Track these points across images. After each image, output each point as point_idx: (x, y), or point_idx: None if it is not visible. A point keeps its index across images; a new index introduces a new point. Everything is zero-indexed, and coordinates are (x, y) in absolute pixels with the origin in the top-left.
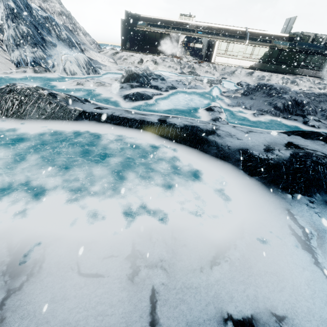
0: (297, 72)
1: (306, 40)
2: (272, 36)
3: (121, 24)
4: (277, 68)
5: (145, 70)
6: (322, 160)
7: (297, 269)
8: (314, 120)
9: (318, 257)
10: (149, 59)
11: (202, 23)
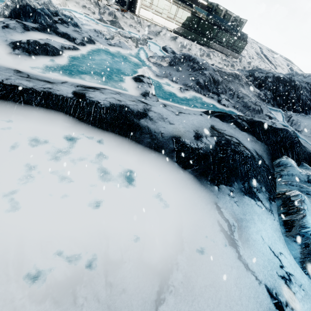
0: (211, 45)
1: (220, 14)
2: None
3: None
4: (196, 37)
5: (46, 4)
6: (237, 148)
7: (227, 270)
8: (225, 100)
9: (240, 250)
10: None
11: None
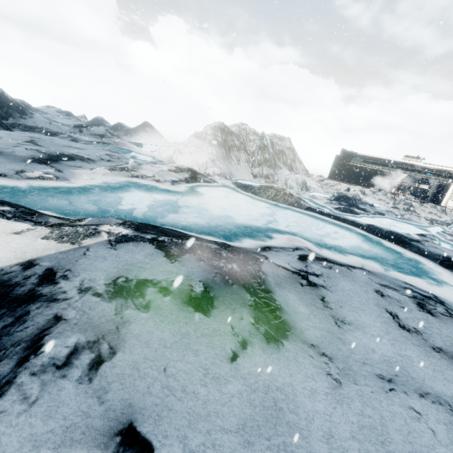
0: None
1: None
2: None
3: (335, 158)
4: None
5: (355, 195)
6: None
7: None
8: None
9: None
10: (357, 189)
11: (433, 166)
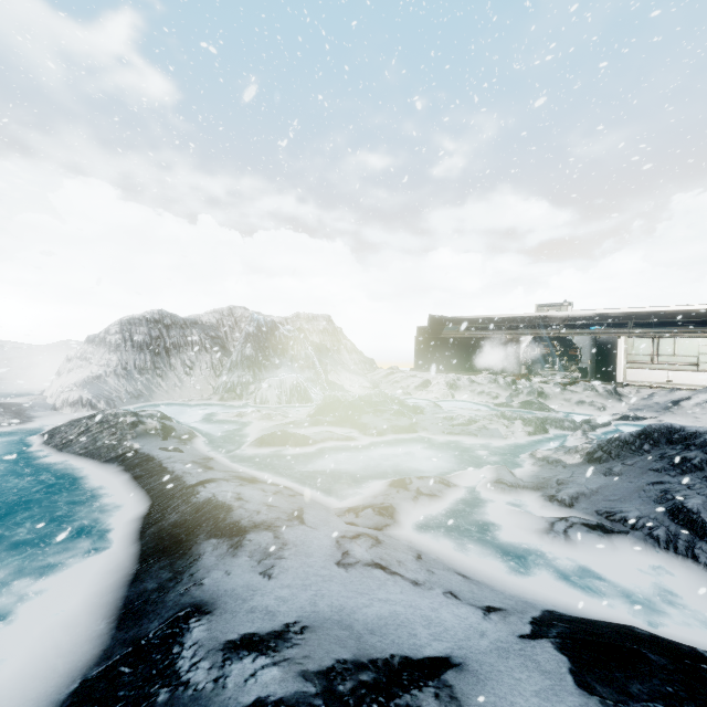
0: None
1: None
2: None
3: (418, 333)
4: None
5: (367, 396)
6: None
7: None
8: None
9: None
10: (442, 380)
11: (582, 312)
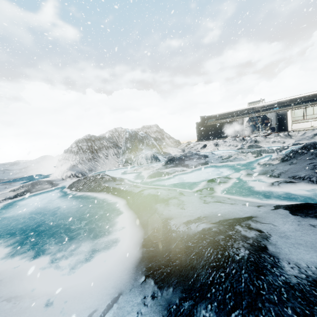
0: None
1: None
2: None
3: (196, 125)
4: None
5: (185, 154)
6: (228, 242)
7: None
8: None
9: None
10: (212, 143)
11: (270, 102)
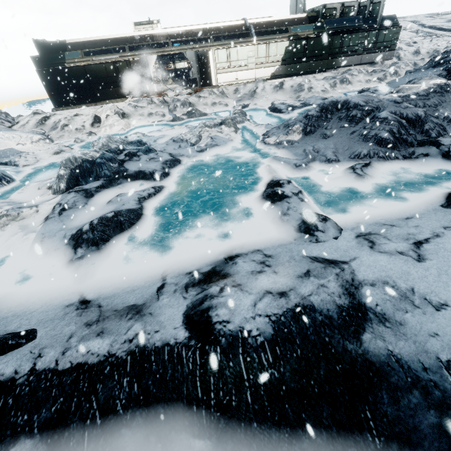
0: (337, 64)
1: (333, 15)
2: (284, 21)
3: (36, 65)
4: (309, 66)
5: (105, 146)
6: None
7: None
8: None
9: None
10: (110, 112)
11: (175, 29)
